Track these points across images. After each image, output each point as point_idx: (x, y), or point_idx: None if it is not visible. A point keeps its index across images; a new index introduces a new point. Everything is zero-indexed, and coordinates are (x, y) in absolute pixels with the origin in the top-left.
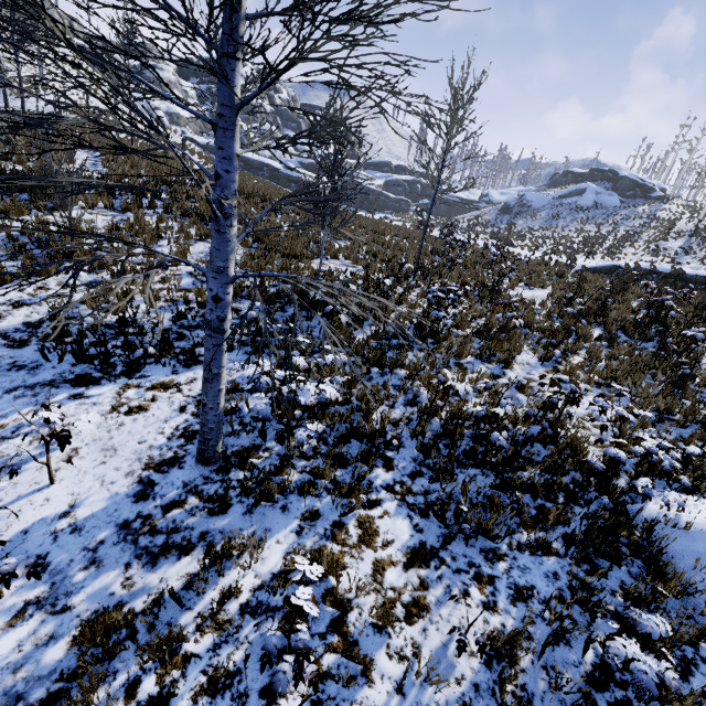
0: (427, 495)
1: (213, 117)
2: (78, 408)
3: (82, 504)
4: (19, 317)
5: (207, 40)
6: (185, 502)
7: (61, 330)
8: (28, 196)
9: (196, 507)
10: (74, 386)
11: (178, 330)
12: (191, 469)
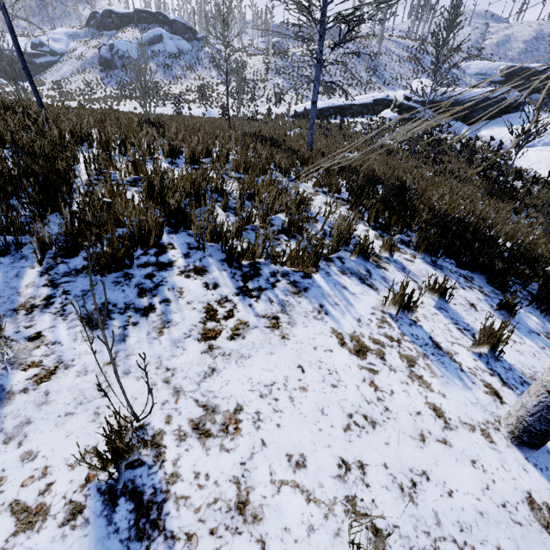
0: None
1: None
2: None
3: None
4: None
5: None
6: None
7: None
8: None
9: None
10: None
11: None
12: None
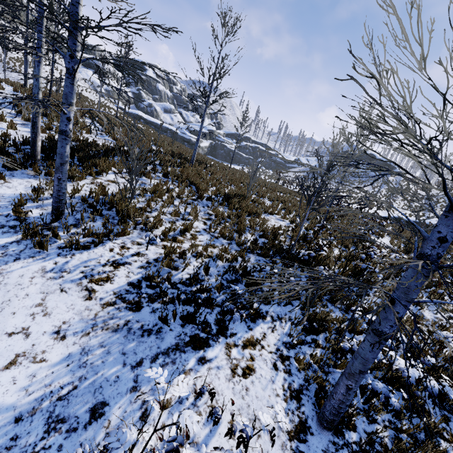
0: None
1: (135, 95)
2: (210, 374)
3: None
4: (122, 277)
5: None
6: None
7: (162, 292)
8: (78, 162)
9: None
10: (194, 349)
11: (227, 284)
12: (319, 434)
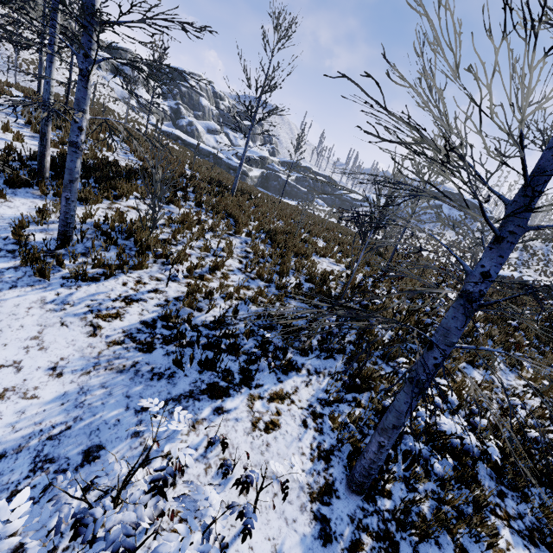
0: (522, 519)
1: (173, 111)
2: (226, 425)
3: (282, 552)
4: (134, 315)
5: (528, 178)
6: (362, 542)
7: (180, 333)
8: (94, 184)
9: (374, 548)
10: (211, 398)
11: (259, 331)
12: (346, 498)
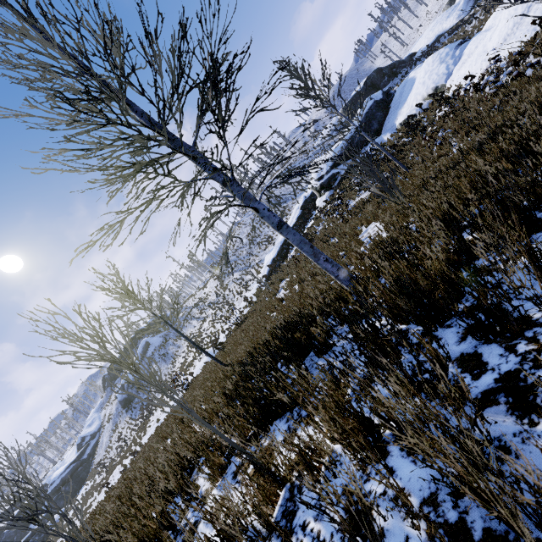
0: None
1: None
2: None
3: None
4: None
5: None
6: None
7: None
8: None
9: None
10: None
11: None
12: None
